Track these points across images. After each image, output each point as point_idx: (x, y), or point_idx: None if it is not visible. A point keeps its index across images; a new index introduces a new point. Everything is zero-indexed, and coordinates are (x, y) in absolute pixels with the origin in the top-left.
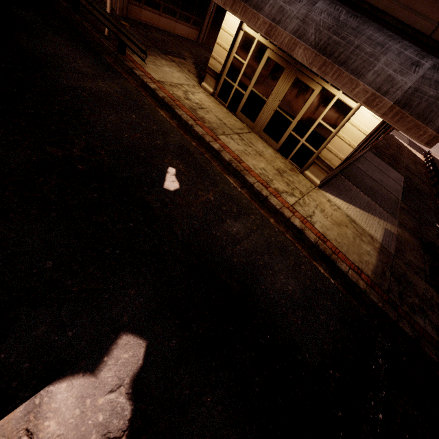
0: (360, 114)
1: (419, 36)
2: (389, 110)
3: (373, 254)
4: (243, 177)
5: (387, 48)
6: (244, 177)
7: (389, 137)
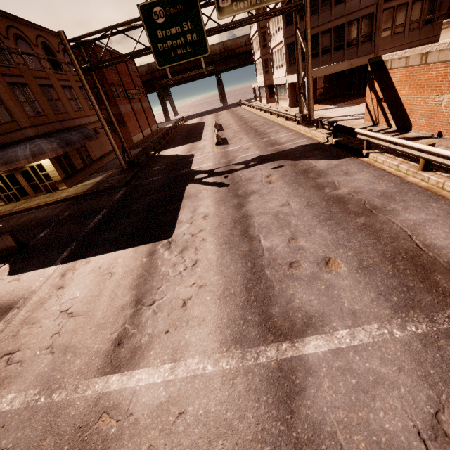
0: (43, 163)
1: (24, 139)
2: (34, 159)
3: (91, 186)
4: (29, 209)
5: (17, 150)
6: (29, 208)
7: (154, 132)
